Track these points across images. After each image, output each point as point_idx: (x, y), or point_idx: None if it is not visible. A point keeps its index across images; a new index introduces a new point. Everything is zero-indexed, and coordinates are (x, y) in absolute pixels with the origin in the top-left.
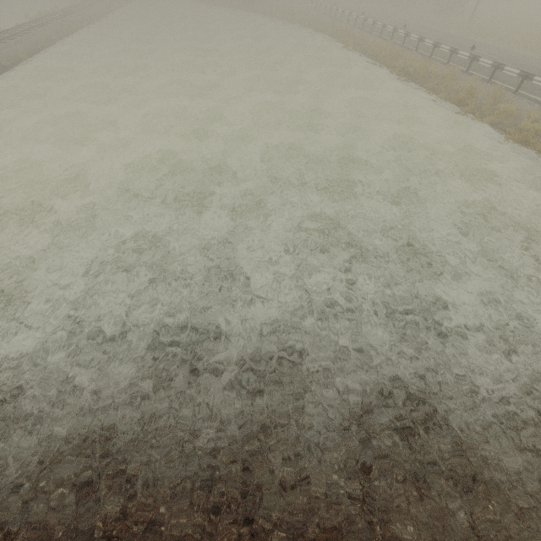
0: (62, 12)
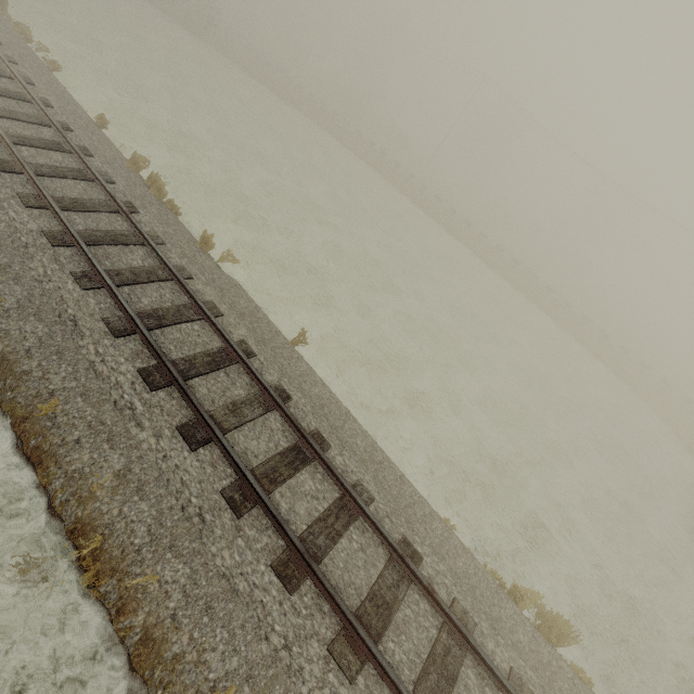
0: None
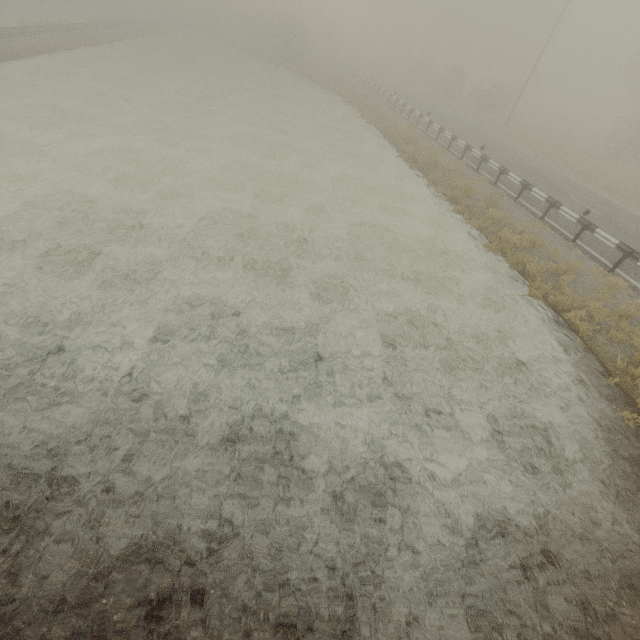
0: (68, 26)
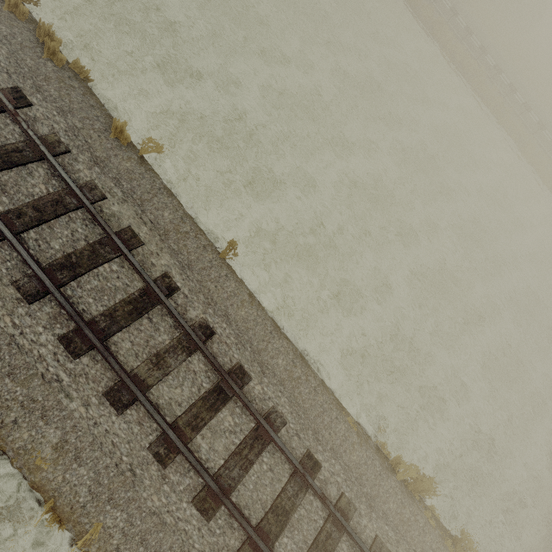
0: None
